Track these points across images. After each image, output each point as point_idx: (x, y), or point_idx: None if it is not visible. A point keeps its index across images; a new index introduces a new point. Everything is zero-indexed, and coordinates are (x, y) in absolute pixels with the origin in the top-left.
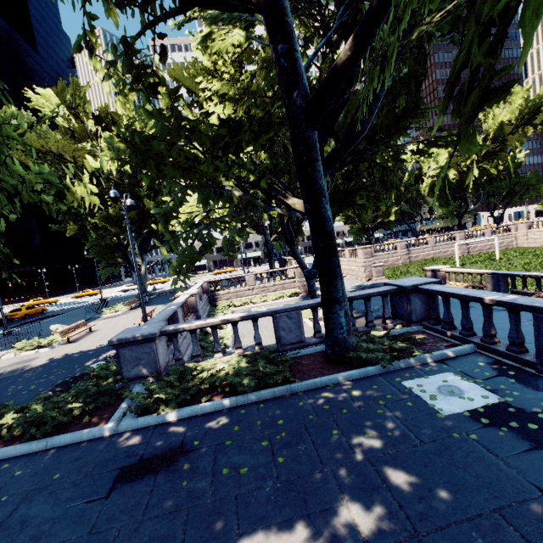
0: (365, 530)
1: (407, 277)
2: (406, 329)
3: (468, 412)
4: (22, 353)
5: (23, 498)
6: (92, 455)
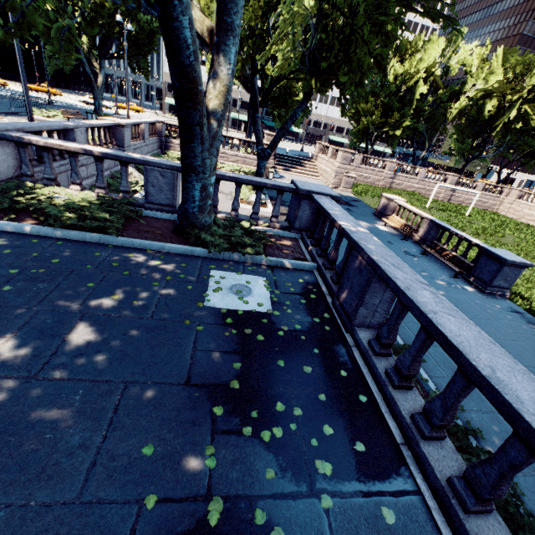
0: None
1: (374, 199)
2: (283, 233)
3: (227, 310)
4: None
5: None
6: None
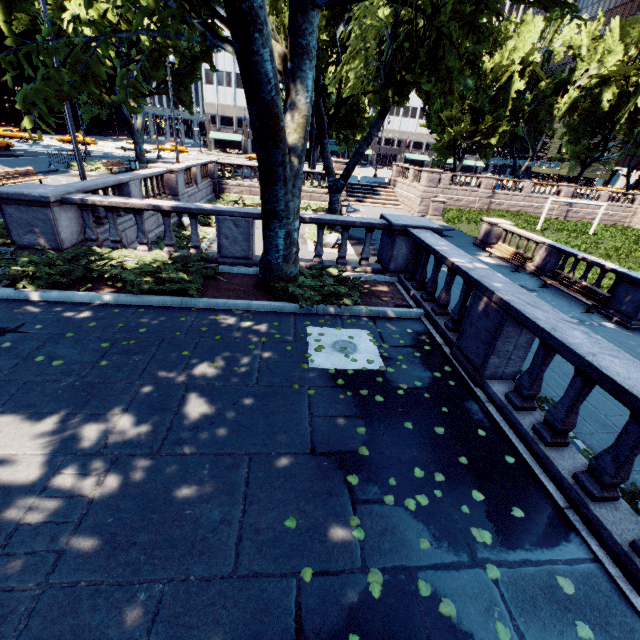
0: (114, 438)
1: (470, 226)
2: (377, 277)
3: (335, 371)
4: None
5: None
6: None
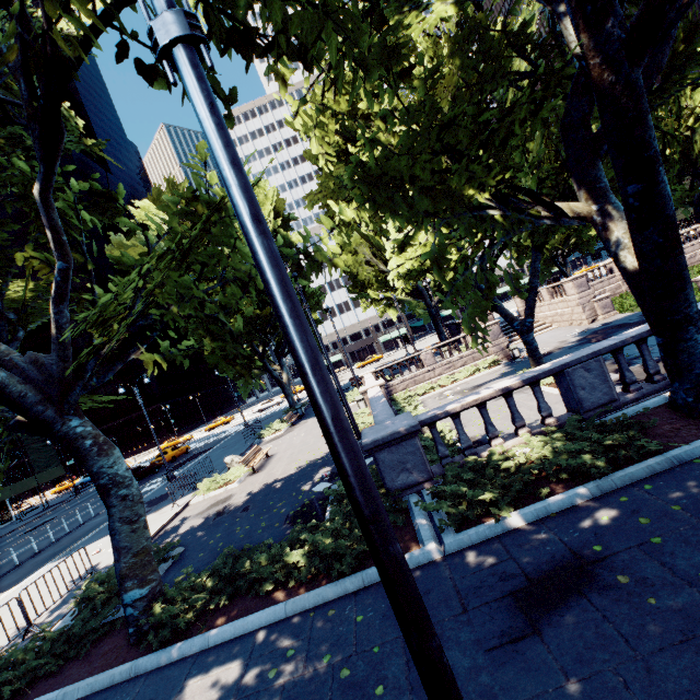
0: None
1: None
2: None
3: None
4: (210, 493)
5: (403, 647)
6: (443, 584)
